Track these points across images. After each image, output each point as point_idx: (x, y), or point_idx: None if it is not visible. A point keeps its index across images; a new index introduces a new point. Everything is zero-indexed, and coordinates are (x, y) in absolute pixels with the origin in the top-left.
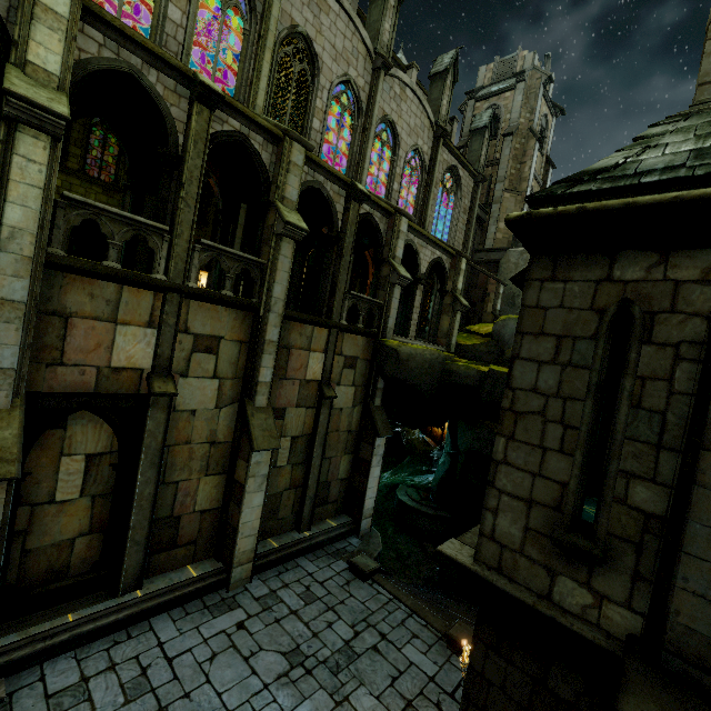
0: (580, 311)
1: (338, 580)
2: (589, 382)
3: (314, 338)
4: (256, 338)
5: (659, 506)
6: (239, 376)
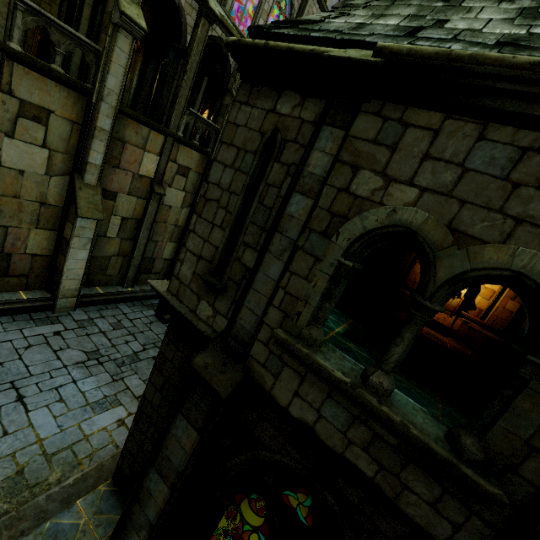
0: (254, 132)
1: (144, 320)
2: (244, 183)
3: (150, 140)
4: (87, 122)
5: (253, 263)
6: (71, 152)
